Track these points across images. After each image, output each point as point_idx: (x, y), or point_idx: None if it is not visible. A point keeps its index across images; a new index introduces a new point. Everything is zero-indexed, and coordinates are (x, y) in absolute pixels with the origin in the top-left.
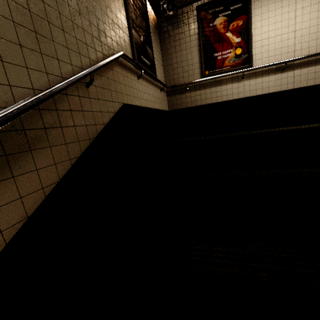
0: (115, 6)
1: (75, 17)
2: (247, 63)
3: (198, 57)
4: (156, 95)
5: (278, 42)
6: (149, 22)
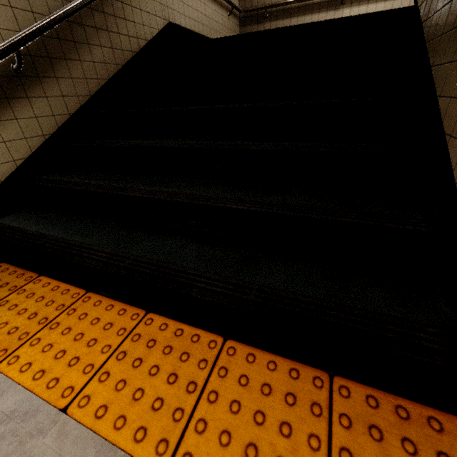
0: None
1: None
2: None
3: None
4: (219, 20)
5: None
6: None
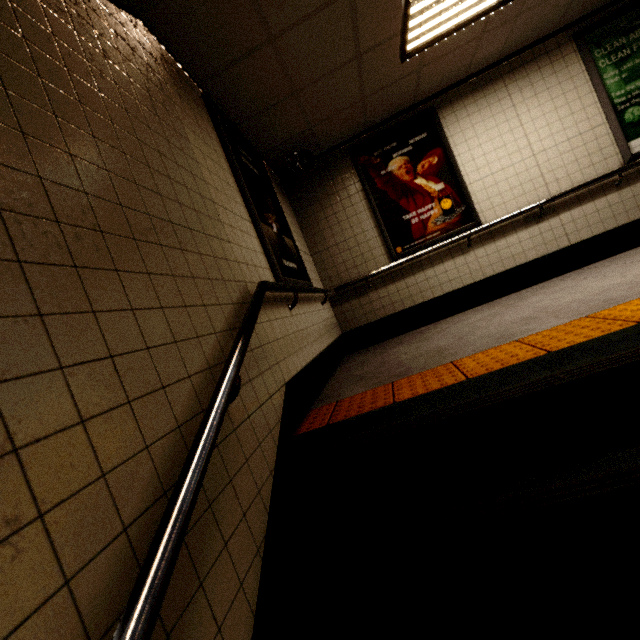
0: (228, 197)
1: (175, 262)
2: (468, 219)
3: (375, 227)
4: (319, 318)
5: (512, 177)
6: (275, 193)
